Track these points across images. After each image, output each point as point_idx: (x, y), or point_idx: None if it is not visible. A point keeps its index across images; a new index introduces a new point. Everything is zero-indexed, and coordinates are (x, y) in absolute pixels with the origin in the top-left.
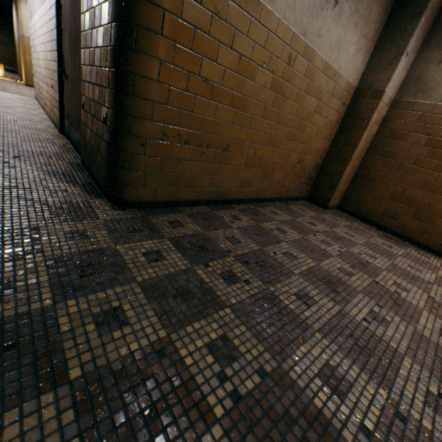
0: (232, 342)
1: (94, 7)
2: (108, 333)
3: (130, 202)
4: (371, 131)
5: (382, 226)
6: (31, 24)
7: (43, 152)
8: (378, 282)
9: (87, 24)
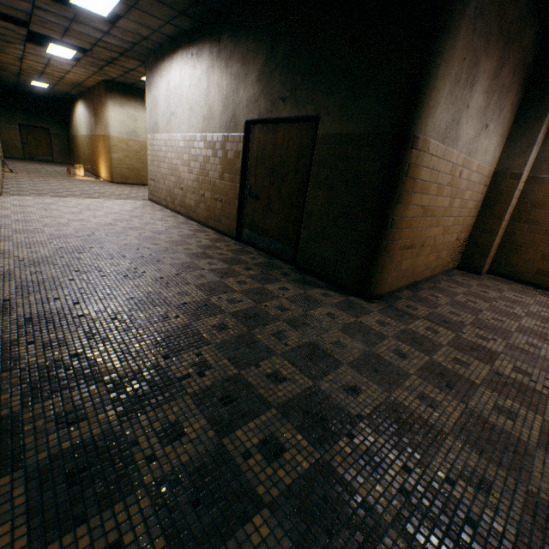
0: (520, 368)
1: (340, 170)
2: (467, 368)
3: (375, 296)
4: (513, 204)
5: (537, 284)
6: (153, 137)
7: (263, 264)
8: None
9: (324, 176)
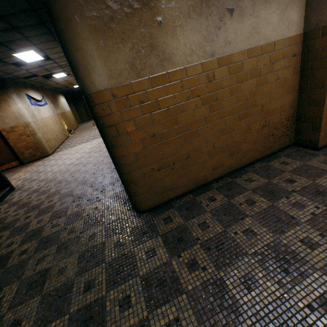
0: (181, 322)
1: None
2: (123, 312)
3: (143, 211)
4: None
5: None
6: None
7: (111, 182)
8: None
9: None
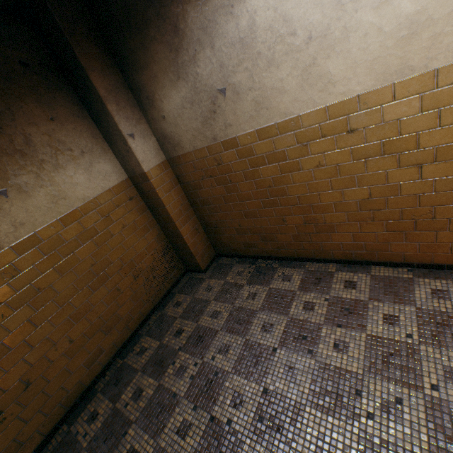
0: None
1: None
2: None
3: None
4: (175, 196)
5: (253, 255)
6: None
7: None
8: (215, 414)
9: None
